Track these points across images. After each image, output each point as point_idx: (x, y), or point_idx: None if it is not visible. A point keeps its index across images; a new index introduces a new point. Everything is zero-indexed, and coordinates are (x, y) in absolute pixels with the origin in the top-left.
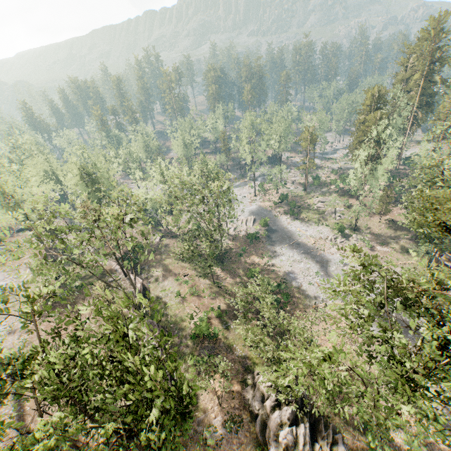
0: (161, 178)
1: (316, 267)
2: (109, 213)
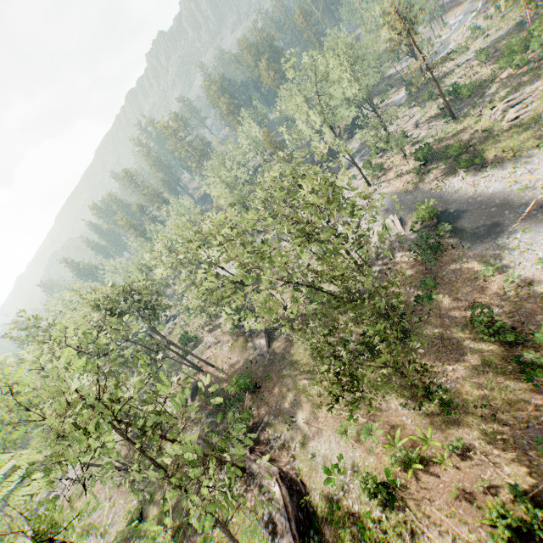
0: None
1: None
2: None
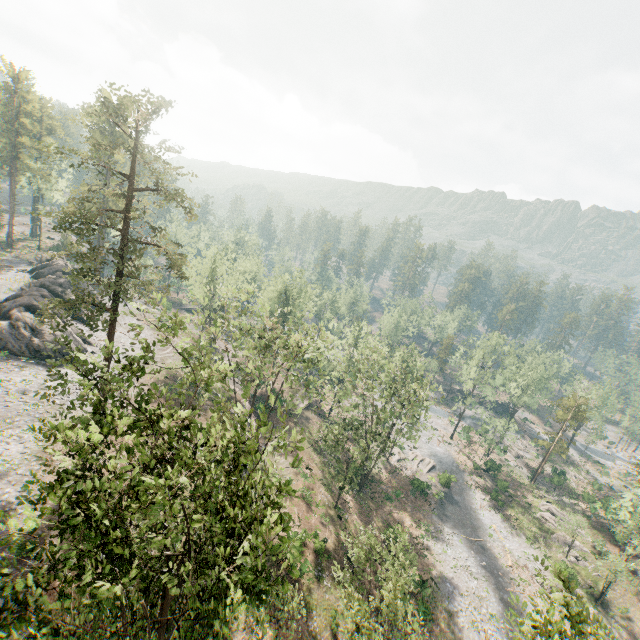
0: (351, 342)
1: (496, 606)
2: (296, 340)
